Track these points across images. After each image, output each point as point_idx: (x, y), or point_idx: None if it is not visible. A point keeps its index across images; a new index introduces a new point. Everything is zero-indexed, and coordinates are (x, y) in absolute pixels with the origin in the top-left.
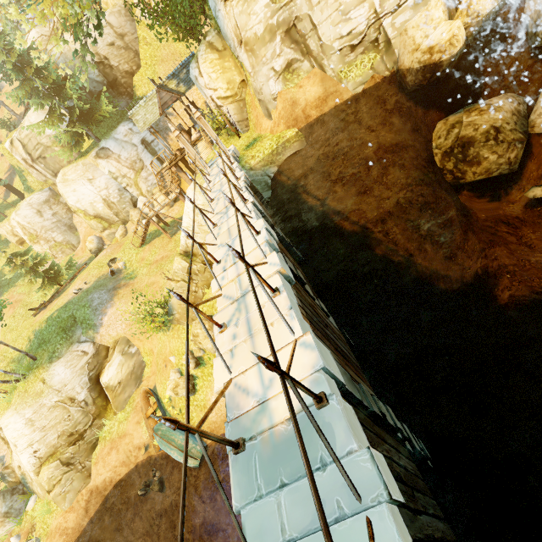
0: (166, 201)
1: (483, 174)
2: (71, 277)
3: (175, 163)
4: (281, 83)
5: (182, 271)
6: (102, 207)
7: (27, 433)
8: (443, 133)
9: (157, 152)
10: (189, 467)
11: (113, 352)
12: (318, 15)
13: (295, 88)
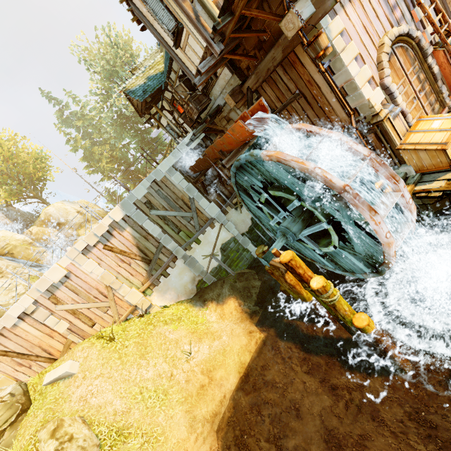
0: None
1: None
2: None
3: None
4: None
5: None
6: None
7: None
8: None
9: None
10: None
11: None
12: None
13: None
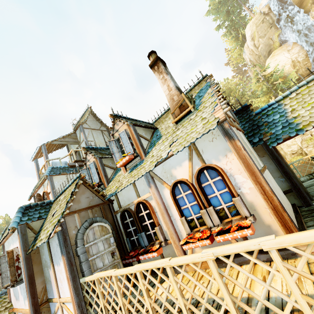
0: None
1: None
2: None
3: None
4: None
5: None
6: None
7: None
8: None
9: None
10: None
11: None
12: (282, 146)
13: None
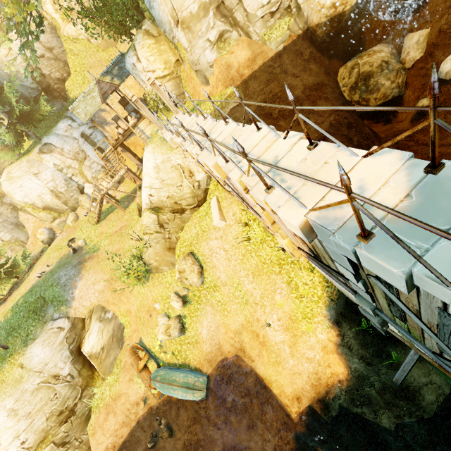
0: (116, 178)
1: (381, 98)
2: (29, 266)
3: (120, 143)
4: (215, 52)
5: (153, 223)
6: (50, 198)
7: (11, 425)
8: (346, 75)
9: (96, 143)
10: (195, 401)
11: (91, 321)
12: None
13: (228, 54)
